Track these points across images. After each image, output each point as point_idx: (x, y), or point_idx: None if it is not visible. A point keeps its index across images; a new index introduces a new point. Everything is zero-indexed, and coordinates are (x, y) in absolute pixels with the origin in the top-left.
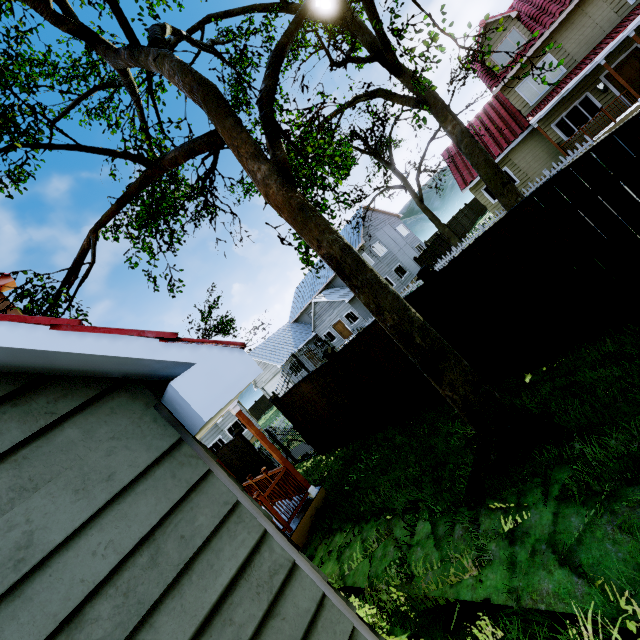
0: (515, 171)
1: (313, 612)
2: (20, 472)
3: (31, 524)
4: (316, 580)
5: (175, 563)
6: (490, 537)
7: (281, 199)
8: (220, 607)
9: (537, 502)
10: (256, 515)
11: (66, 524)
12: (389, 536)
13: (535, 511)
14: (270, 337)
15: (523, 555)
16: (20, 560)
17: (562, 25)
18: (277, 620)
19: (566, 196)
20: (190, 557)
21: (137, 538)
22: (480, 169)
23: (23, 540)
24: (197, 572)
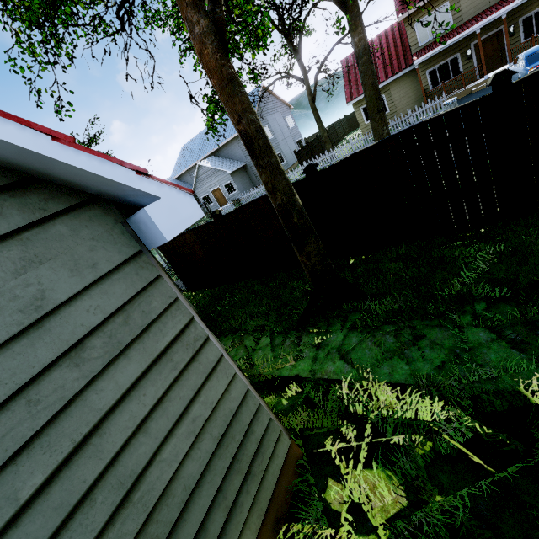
0: (389, 101)
1: (216, 362)
2: (26, 249)
3: (42, 285)
4: (219, 348)
5: (139, 325)
6: (306, 346)
7: (214, 63)
8: (165, 352)
9: (337, 330)
10: (187, 307)
11: (67, 290)
12: (241, 344)
13: (335, 334)
14: None
15: (322, 355)
16: (39, 306)
17: None
18: (196, 363)
19: (418, 143)
20: (148, 324)
21: (115, 307)
22: (367, 90)
23: (38, 294)
24: (152, 332)
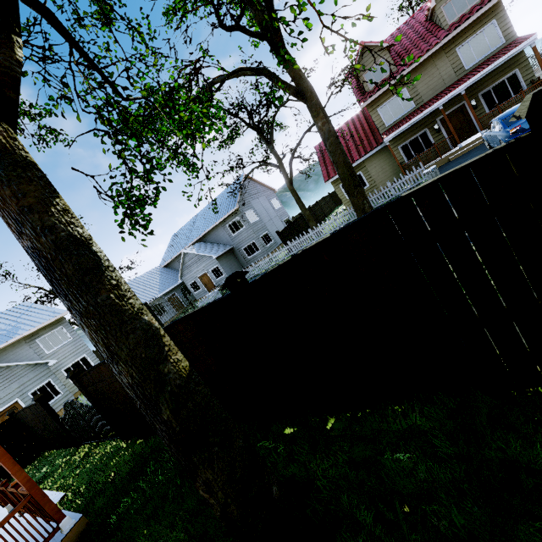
0: (367, 177)
1: None
2: None
3: None
4: None
5: None
6: None
7: None
8: None
9: None
10: None
11: None
12: None
13: None
14: (137, 278)
15: None
16: None
17: (418, 68)
18: None
19: (401, 232)
20: None
21: None
22: (339, 168)
23: None
24: None
